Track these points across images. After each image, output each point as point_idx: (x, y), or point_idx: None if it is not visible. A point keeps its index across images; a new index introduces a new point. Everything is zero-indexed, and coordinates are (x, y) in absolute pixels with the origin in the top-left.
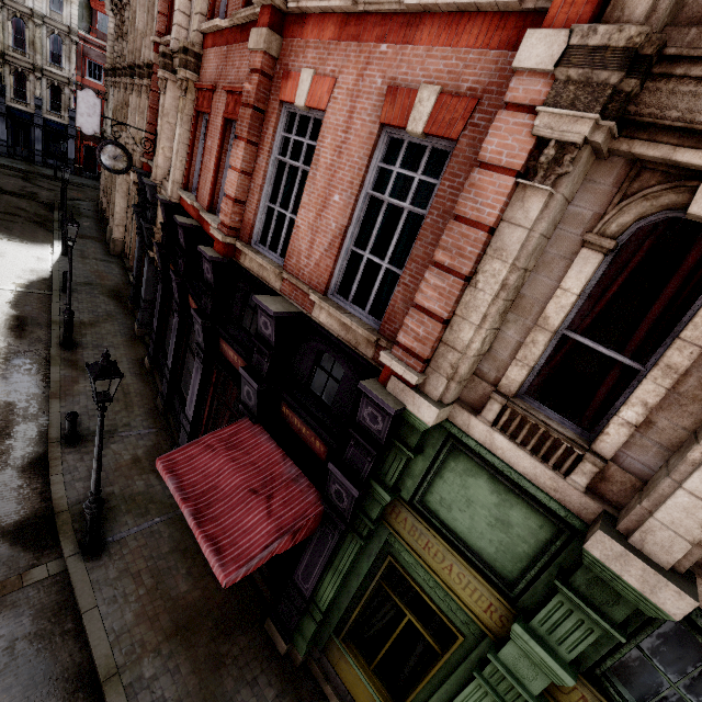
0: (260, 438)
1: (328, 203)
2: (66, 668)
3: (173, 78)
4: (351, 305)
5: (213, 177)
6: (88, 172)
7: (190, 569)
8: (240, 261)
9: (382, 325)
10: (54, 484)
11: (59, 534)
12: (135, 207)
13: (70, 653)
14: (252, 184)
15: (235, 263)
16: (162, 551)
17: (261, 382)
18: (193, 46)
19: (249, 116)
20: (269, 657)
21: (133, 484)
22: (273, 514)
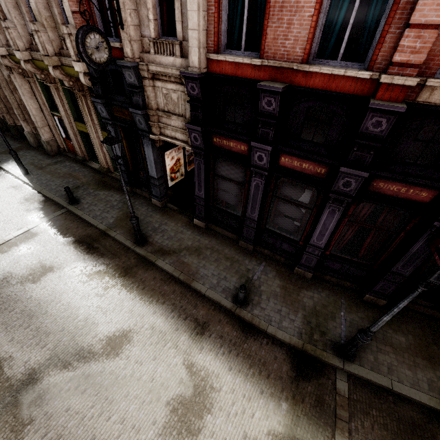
0: None
1: None
2: (420, 418)
3: None
4: None
5: (317, 15)
6: None
7: (391, 328)
8: (419, 100)
9: None
10: (275, 334)
11: (322, 359)
12: (100, 100)
13: (410, 410)
14: None
15: (413, 105)
16: None
17: None
18: None
19: None
20: None
21: (304, 303)
22: None
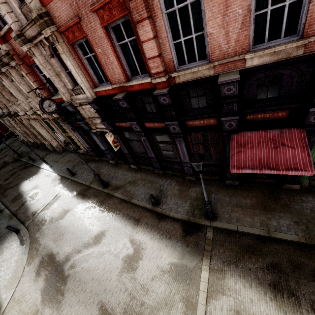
0: (247, 135)
1: (229, 2)
2: (253, 242)
3: (32, 45)
4: (268, 43)
5: (119, 63)
6: (2, 139)
7: (242, 196)
8: (176, 82)
9: (304, 32)
10: (174, 216)
11: (198, 223)
12: (65, 122)
13: (248, 239)
14: (160, 40)
15: (175, 85)
16: (228, 200)
17: (237, 115)
18: (41, 10)
19: (142, 2)
20: (296, 193)
21: (191, 195)
22: (293, 146)
